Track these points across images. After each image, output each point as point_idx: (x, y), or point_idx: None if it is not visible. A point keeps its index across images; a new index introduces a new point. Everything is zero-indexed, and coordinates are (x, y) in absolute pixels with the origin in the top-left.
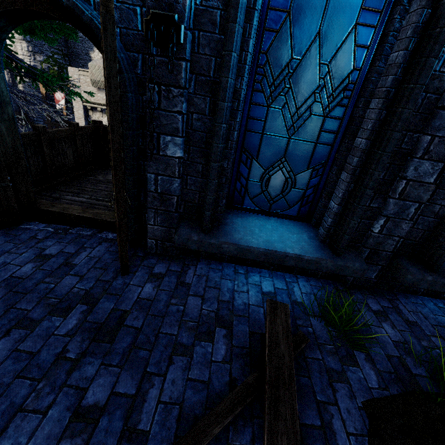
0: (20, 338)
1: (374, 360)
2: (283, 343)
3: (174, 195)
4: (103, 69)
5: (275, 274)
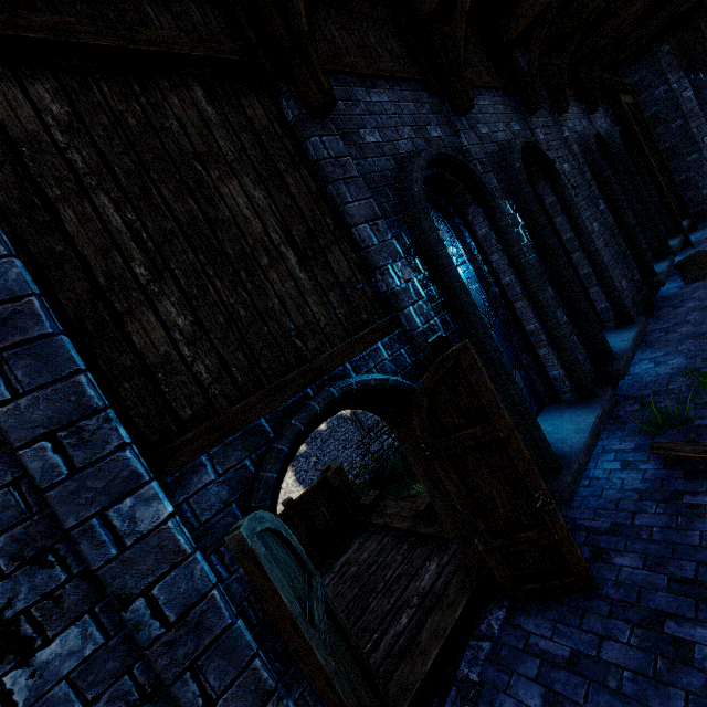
0: None
1: (702, 416)
2: (705, 448)
3: None
4: None
5: (591, 459)
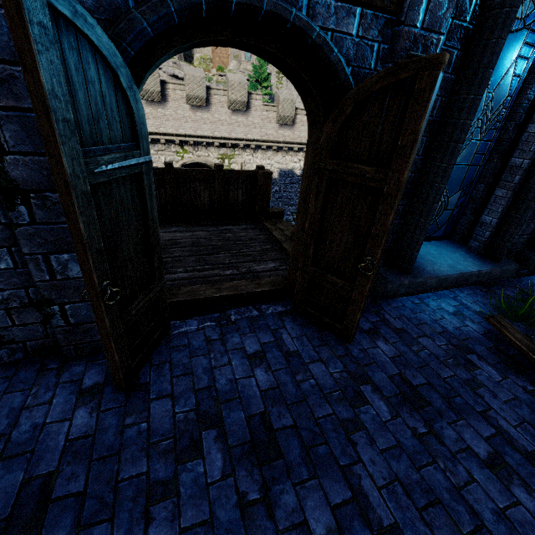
0: (369, 440)
1: None
2: (532, 345)
3: None
4: None
5: (439, 295)
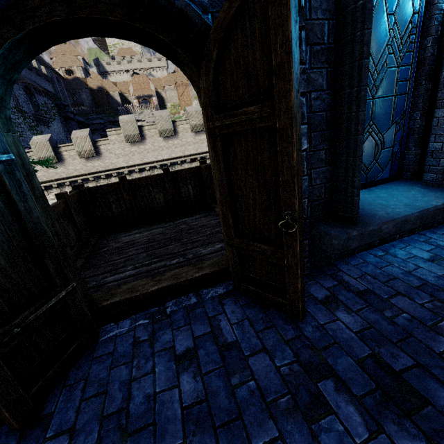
0: None
1: None
2: None
3: (304, 198)
4: None
5: (406, 241)
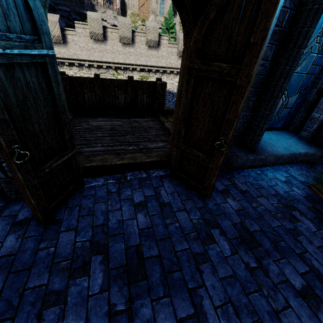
0: (212, 270)
1: None
2: None
3: None
4: None
5: (275, 168)
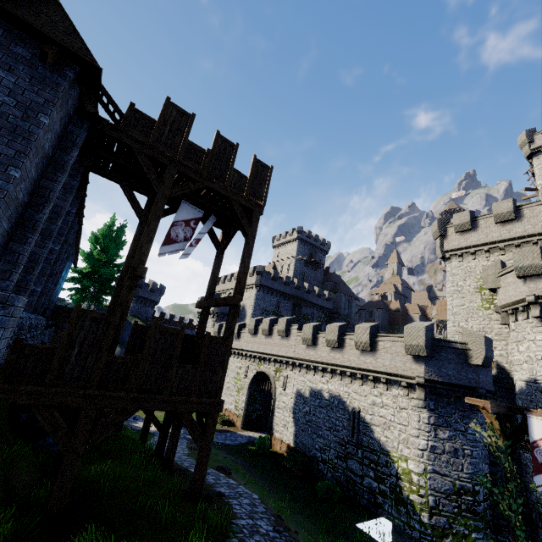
0: None
1: None
2: None
3: None
4: (218, 325)
5: None
